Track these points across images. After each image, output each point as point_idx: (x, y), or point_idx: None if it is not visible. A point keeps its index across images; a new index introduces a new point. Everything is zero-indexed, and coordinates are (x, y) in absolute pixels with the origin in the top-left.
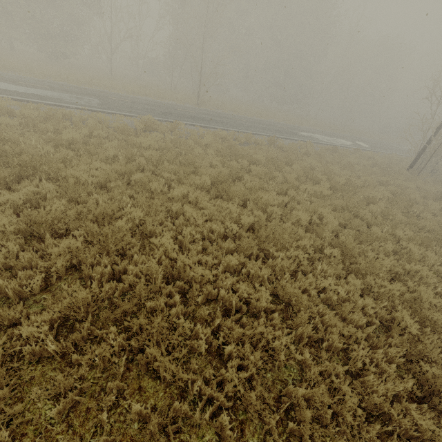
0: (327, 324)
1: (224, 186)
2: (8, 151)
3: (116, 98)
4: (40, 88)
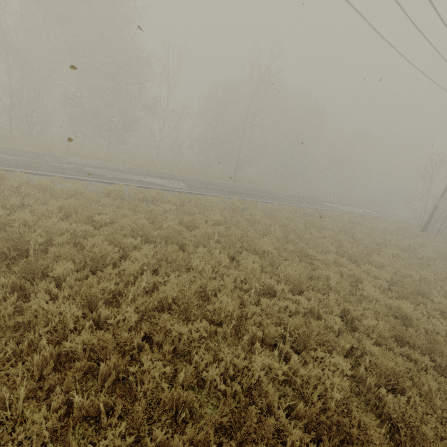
0: None
1: (350, 253)
2: (208, 232)
3: (189, 180)
4: (139, 175)
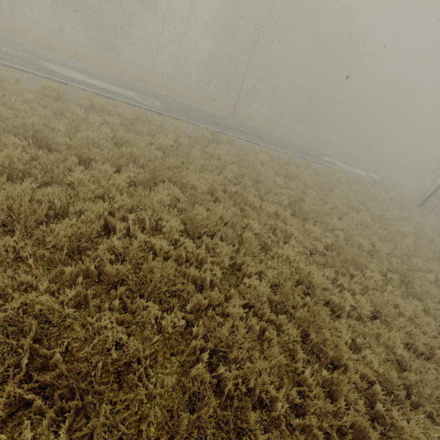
0: (409, 333)
1: (302, 208)
2: (135, 153)
3: (171, 101)
4: (109, 83)
